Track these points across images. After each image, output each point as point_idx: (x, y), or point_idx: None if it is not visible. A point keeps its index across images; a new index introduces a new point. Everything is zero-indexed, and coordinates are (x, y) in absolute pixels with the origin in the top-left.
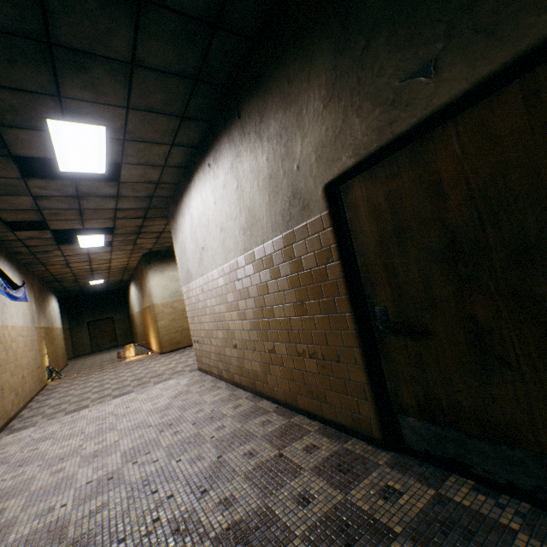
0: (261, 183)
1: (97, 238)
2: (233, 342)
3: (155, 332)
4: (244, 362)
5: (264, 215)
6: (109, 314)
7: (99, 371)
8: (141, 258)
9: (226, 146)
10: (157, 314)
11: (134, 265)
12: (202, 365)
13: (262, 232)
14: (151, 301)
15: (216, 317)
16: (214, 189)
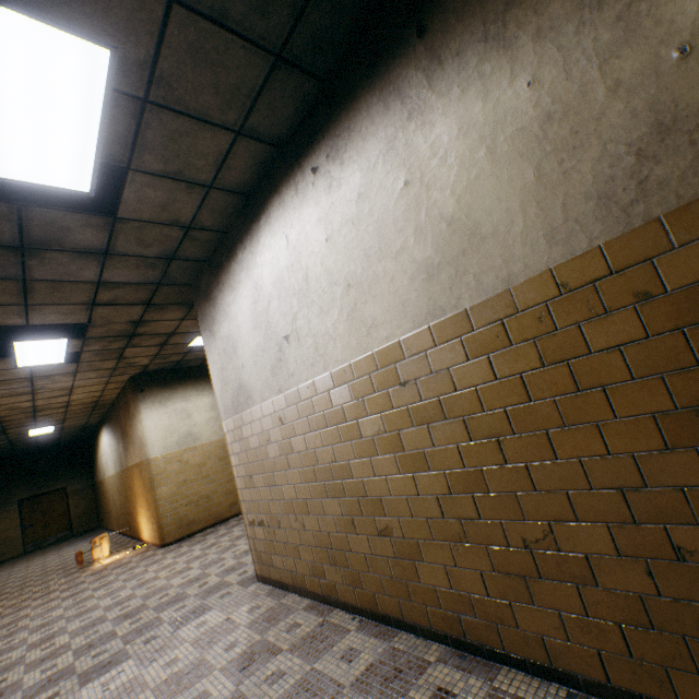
0: (503, 146)
1: (51, 347)
2: (378, 523)
3: (151, 509)
4: (415, 570)
5: (515, 217)
6: (60, 484)
7: (40, 598)
8: (127, 384)
9: (371, 112)
10: (155, 476)
11: (112, 397)
12: (273, 571)
13: (506, 257)
14: (144, 454)
15: (322, 471)
16: (329, 211)
